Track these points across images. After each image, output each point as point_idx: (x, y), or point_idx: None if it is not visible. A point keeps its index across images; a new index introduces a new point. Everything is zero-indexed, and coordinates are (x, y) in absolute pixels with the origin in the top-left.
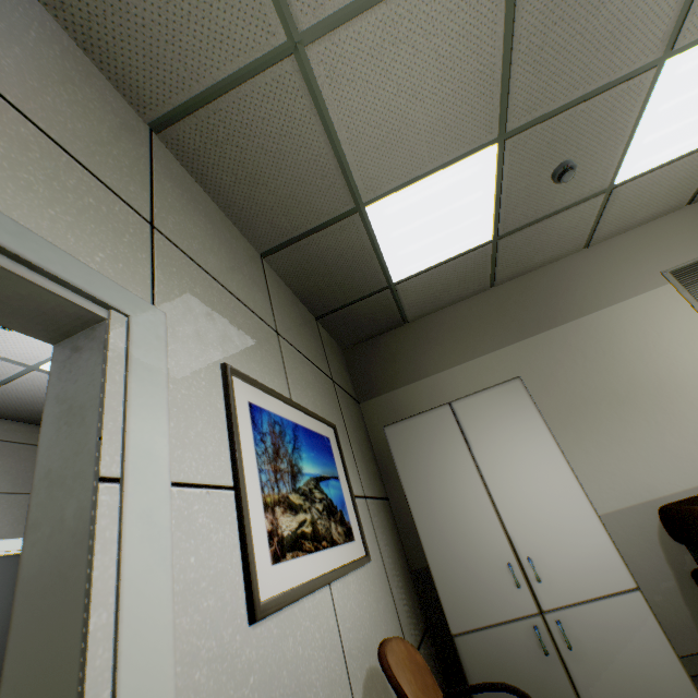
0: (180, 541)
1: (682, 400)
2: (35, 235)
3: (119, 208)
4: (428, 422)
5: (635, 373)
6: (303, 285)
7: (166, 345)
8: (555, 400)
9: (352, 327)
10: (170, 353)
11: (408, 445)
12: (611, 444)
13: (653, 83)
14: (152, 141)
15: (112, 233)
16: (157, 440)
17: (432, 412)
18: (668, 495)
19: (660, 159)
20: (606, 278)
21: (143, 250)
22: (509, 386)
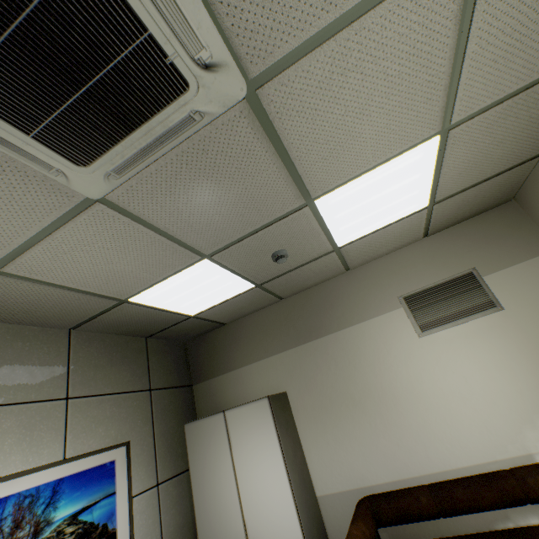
0: None
1: (395, 409)
2: None
3: None
4: (209, 424)
5: (367, 382)
6: (118, 330)
7: None
8: (313, 399)
9: (182, 334)
10: None
11: (196, 440)
12: (344, 439)
13: (316, 209)
14: None
15: None
16: None
17: (213, 417)
18: (374, 485)
19: (368, 230)
20: (360, 298)
21: None
22: (261, 403)
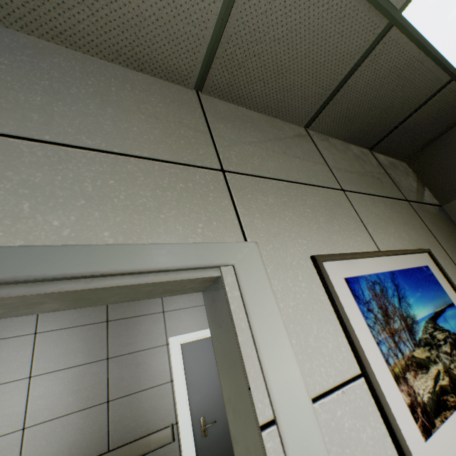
0: (337, 455)
1: None
2: (158, 245)
3: (198, 176)
4: None
5: None
6: (349, 130)
7: (265, 271)
8: None
9: (411, 139)
10: (270, 275)
11: None
12: None
13: None
14: (200, 100)
15: (201, 201)
16: (288, 366)
17: None
18: None
19: None
20: None
21: (223, 197)
22: None
